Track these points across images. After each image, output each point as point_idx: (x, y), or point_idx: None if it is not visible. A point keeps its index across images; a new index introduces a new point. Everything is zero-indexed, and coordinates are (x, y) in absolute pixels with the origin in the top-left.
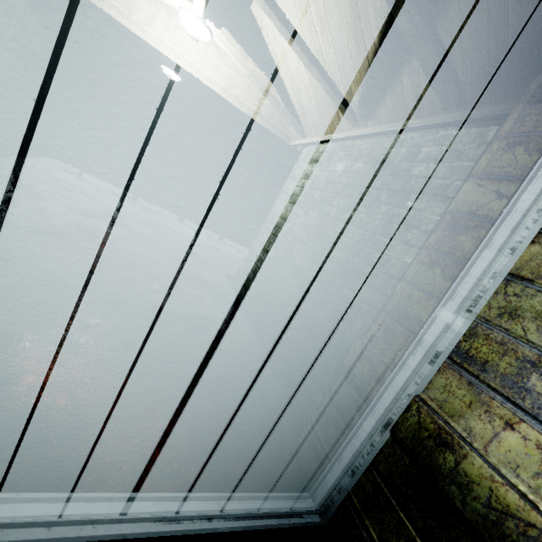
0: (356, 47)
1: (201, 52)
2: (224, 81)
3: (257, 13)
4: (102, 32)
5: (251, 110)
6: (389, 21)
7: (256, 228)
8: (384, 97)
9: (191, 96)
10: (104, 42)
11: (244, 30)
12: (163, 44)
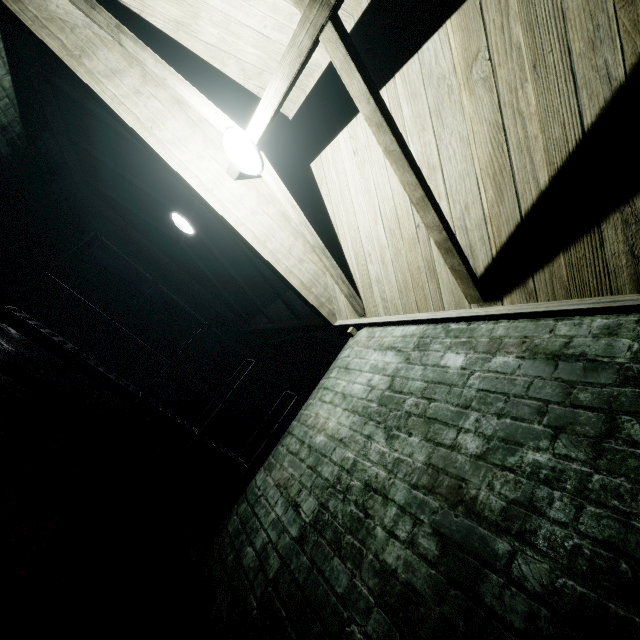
0: (494, 192)
1: (237, 192)
2: (260, 230)
3: (319, 171)
4: (108, 163)
5: (288, 271)
6: (579, 152)
7: (246, 435)
8: (552, 260)
9: (199, 258)
10: (107, 182)
11: (296, 186)
12: (189, 170)
